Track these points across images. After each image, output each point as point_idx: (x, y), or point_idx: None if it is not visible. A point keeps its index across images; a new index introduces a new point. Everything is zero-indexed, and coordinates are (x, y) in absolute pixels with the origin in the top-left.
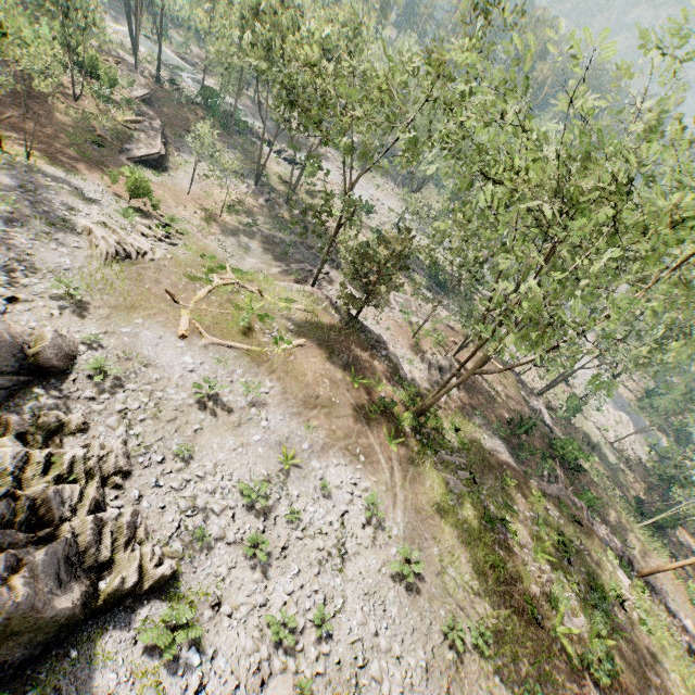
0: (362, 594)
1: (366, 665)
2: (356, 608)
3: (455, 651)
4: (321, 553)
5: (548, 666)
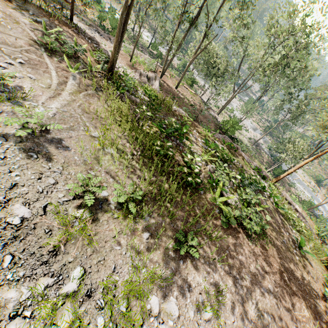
0: None
1: None
2: None
3: (88, 210)
4: None
5: (207, 224)
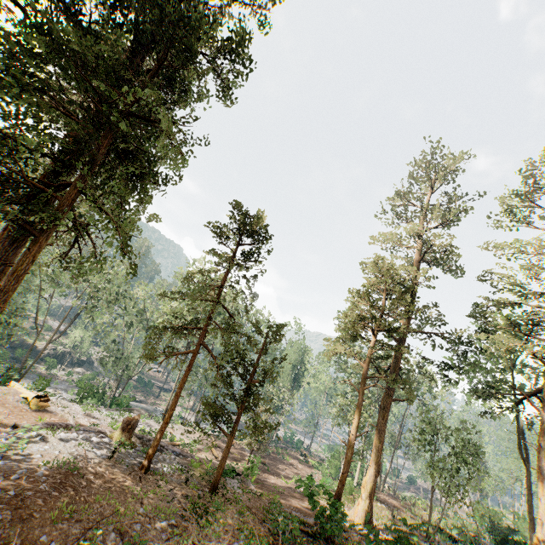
0: None
1: None
2: None
3: None
4: None
5: None
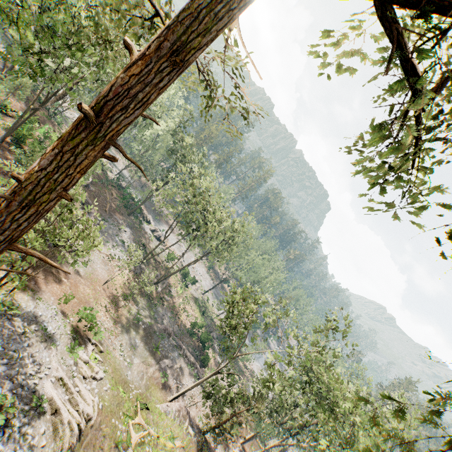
0: None
1: None
2: None
3: None
4: None
5: None
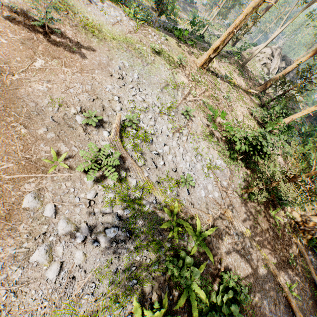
0: None
1: None
2: None
3: None
4: None
5: None
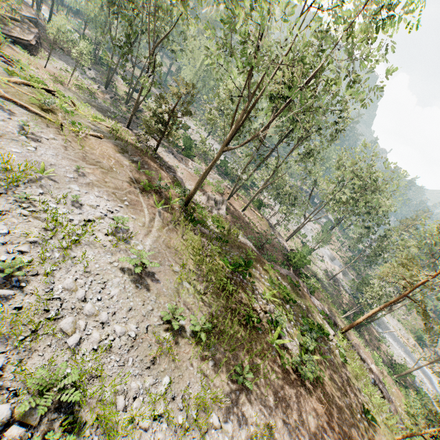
0: (81, 271)
1: (57, 320)
2: (69, 278)
3: (172, 334)
4: (47, 232)
5: (263, 364)
